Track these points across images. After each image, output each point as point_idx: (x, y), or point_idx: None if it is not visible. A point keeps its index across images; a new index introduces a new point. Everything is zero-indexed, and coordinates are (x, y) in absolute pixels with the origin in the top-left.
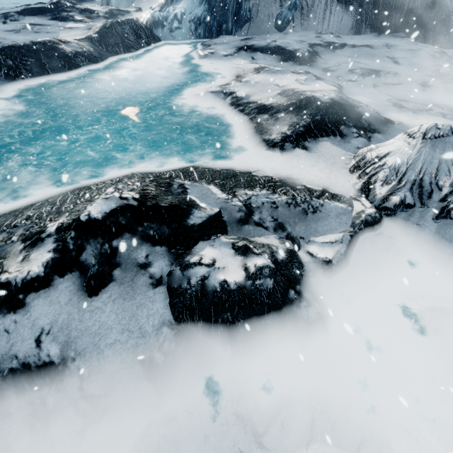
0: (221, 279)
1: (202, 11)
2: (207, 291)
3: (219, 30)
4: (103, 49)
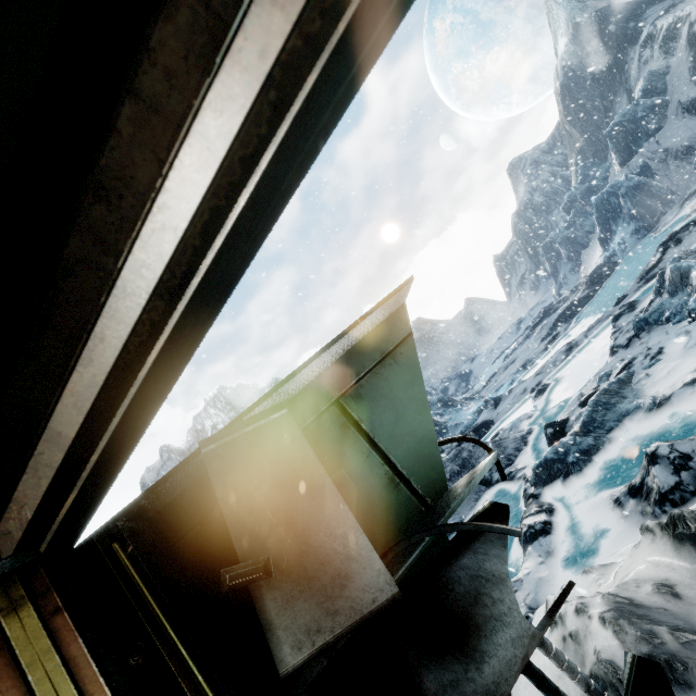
0: None
1: (633, 226)
2: None
3: (656, 219)
4: (596, 286)
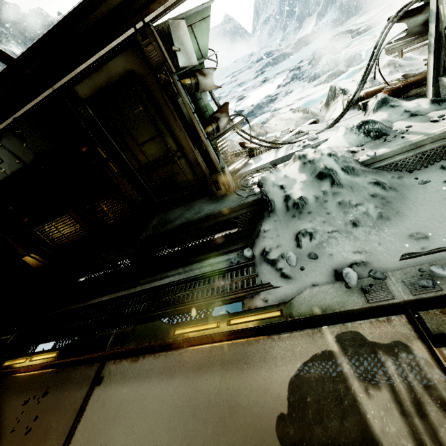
0: (361, 30)
1: (336, 15)
2: (358, 32)
3: (347, 18)
4: (298, 49)
